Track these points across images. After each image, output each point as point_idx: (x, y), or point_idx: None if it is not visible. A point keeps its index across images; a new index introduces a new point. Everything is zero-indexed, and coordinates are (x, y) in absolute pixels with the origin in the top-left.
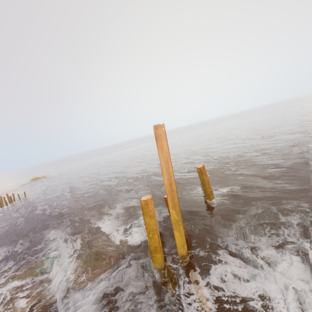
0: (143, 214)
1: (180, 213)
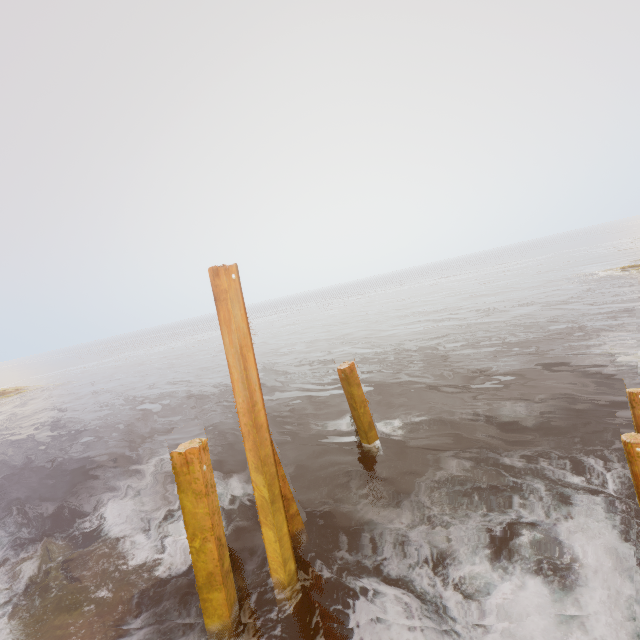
0: (178, 488)
1: (276, 482)
